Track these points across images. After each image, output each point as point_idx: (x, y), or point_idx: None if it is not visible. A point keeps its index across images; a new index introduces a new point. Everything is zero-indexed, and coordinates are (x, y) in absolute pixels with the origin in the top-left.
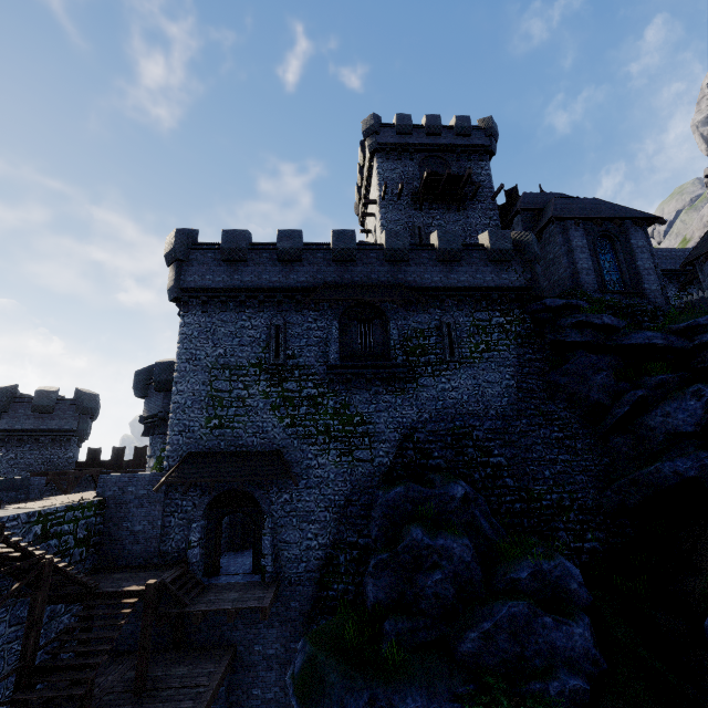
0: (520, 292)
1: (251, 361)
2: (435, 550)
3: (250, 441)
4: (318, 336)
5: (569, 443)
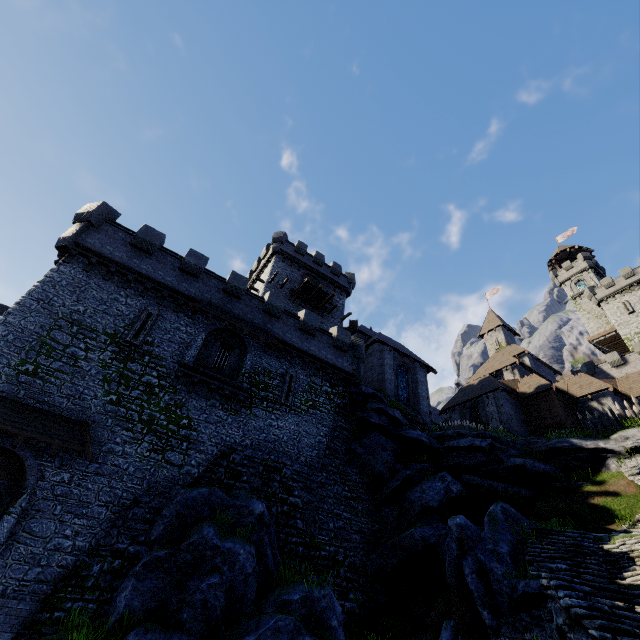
0: (347, 375)
1: (108, 329)
2: (221, 552)
3: (58, 402)
4: (182, 338)
5: (353, 503)
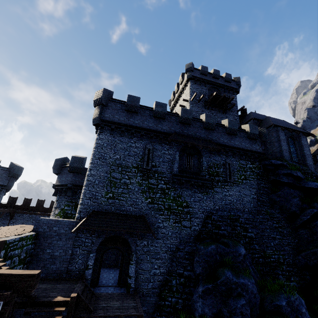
0: (260, 154)
1: (133, 164)
2: (239, 285)
3: (128, 209)
4: (168, 158)
5: (280, 229)
